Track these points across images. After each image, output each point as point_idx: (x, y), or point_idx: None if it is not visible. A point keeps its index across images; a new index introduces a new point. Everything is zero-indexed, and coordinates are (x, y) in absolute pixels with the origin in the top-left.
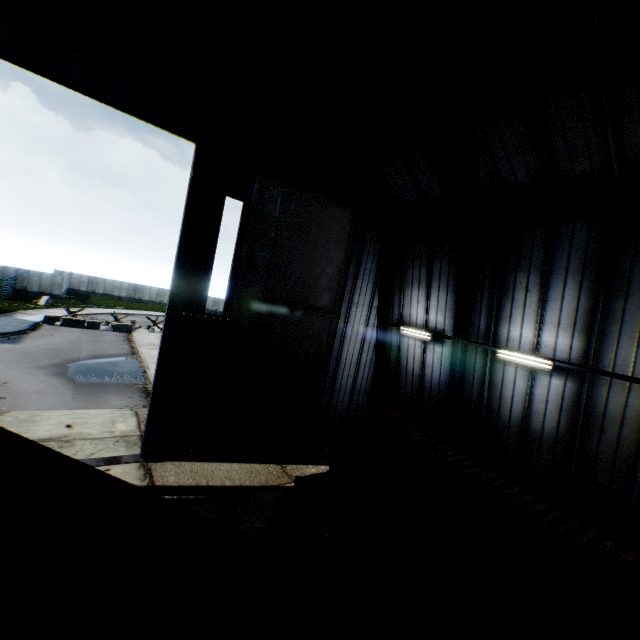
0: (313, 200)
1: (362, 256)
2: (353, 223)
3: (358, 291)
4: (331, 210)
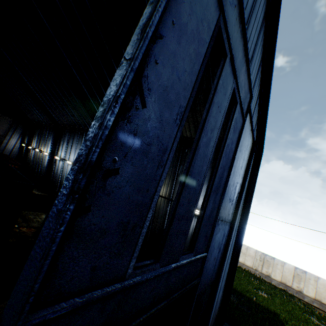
0: (1, 114)
1: (17, 128)
2: (13, 121)
3: (15, 135)
4: (6, 117)
